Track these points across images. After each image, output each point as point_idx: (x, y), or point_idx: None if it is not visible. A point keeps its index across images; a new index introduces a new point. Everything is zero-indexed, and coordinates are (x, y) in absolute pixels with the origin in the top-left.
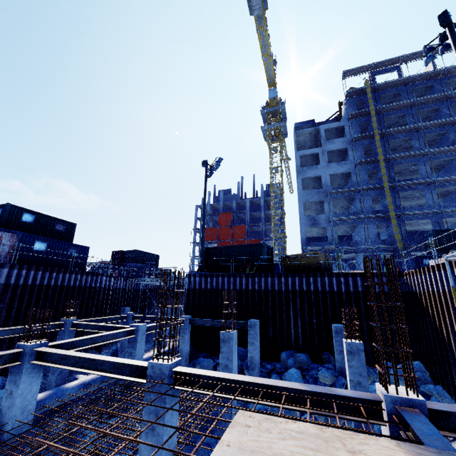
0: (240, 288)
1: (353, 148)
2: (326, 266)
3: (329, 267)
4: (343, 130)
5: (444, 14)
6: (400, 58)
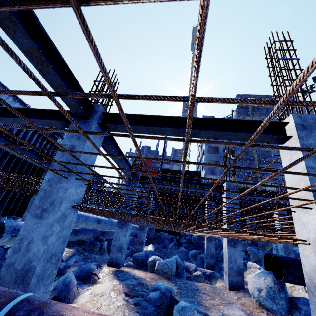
0: (186, 195)
1: None
2: None
3: None
4: None
5: (315, 77)
6: (265, 96)
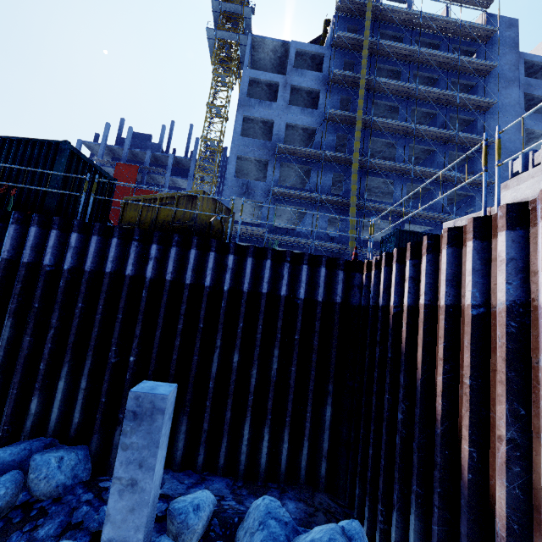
0: None
1: (327, 93)
2: (213, 232)
3: (221, 237)
4: (322, 66)
5: None
6: None
